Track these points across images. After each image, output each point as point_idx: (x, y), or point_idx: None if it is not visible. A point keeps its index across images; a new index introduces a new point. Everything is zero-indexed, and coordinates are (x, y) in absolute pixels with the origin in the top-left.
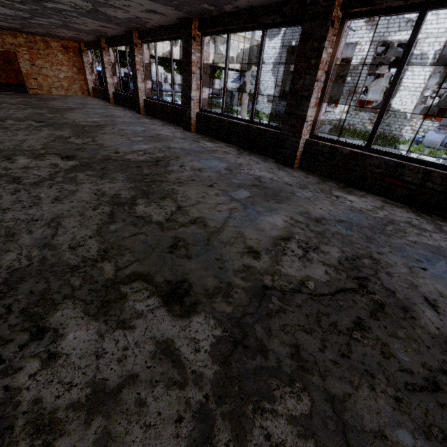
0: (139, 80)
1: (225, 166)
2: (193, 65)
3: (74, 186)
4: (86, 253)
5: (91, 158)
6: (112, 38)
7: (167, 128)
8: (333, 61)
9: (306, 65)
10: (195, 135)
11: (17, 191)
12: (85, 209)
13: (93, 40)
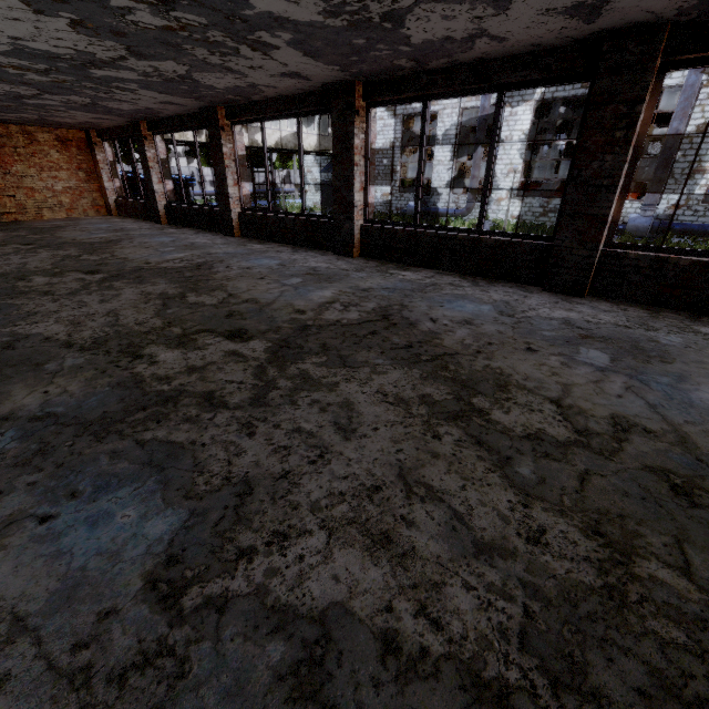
0: (230, 183)
1: (492, 310)
2: (355, 152)
3: (330, 392)
4: (578, 548)
5: (277, 330)
6: (165, 119)
7: (311, 256)
8: (646, 132)
9: (604, 140)
10: (367, 262)
11: (246, 425)
12: (423, 441)
13: (120, 126)
